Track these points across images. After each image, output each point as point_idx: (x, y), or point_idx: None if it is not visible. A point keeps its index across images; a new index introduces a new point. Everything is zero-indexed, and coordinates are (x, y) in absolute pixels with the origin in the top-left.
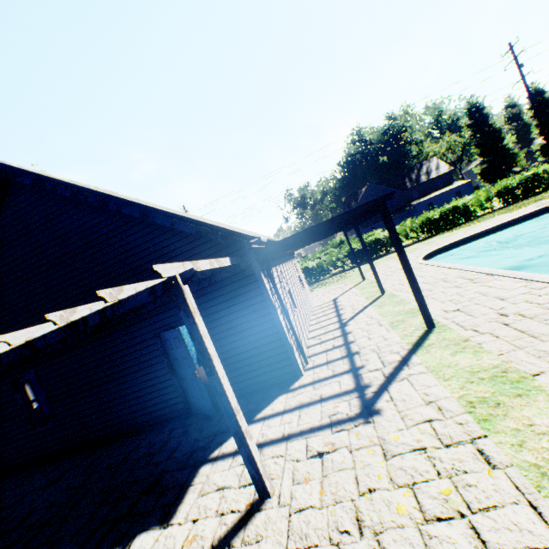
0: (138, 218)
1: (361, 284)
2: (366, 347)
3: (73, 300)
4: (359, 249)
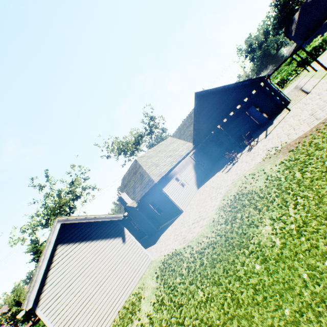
0: (231, 88)
1: (307, 74)
2: (308, 87)
3: (220, 115)
4: (304, 58)
